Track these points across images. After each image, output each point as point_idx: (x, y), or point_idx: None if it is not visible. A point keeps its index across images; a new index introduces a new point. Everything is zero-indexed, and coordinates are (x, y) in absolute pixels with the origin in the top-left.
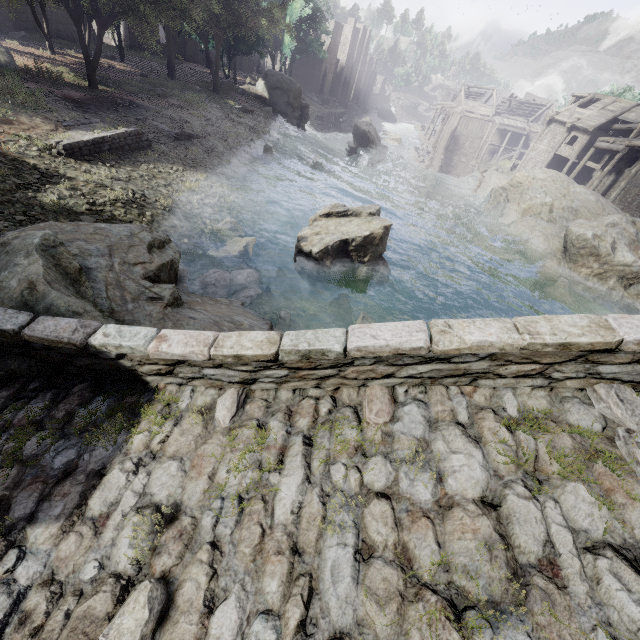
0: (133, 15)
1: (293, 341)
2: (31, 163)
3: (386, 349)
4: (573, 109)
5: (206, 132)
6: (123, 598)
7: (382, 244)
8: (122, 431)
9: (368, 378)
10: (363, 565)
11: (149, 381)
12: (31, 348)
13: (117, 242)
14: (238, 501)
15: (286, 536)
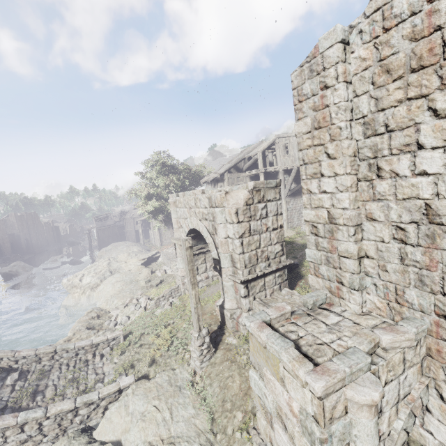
0: None
1: None
2: None
3: None
4: (131, 211)
5: None
6: None
7: None
8: None
9: None
10: None
11: None
12: None
13: None
14: None
15: None
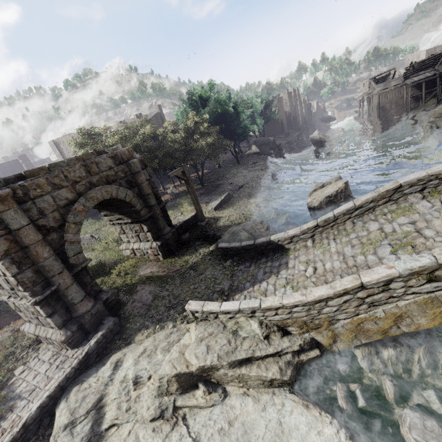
0: (212, 156)
1: (320, 219)
2: (209, 217)
3: (344, 210)
4: None
5: (245, 181)
6: (306, 271)
7: (347, 190)
8: (286, 256)
9: (344, 221)
10: (353, 247)
11: (286, 247)
12: (256, 248)
13: (252, 225)
14: (322, 253)
15: (335, 252)
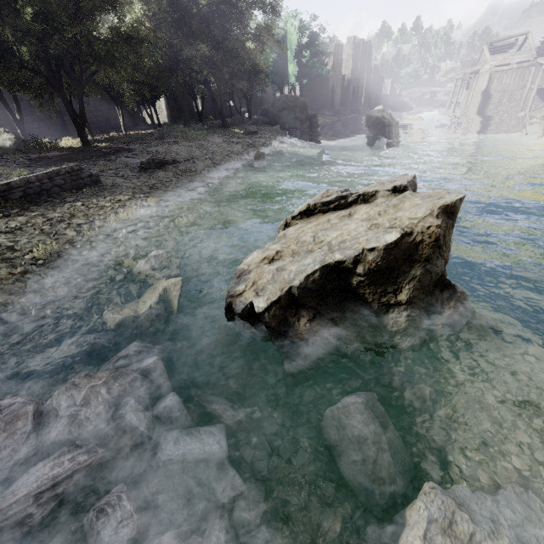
0: (93, 61)
1: None
2: None
3: None
4: None
5: (190, 156)
6: None
7: (441, 253)
8: None
9: None
10: None
11: None
12: None
13: None
14: None
15: None
